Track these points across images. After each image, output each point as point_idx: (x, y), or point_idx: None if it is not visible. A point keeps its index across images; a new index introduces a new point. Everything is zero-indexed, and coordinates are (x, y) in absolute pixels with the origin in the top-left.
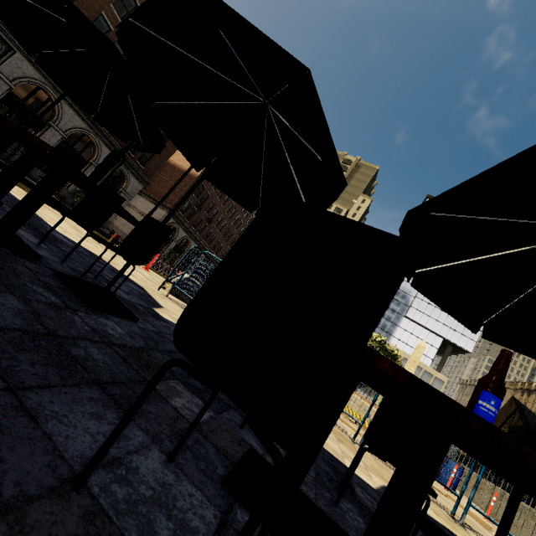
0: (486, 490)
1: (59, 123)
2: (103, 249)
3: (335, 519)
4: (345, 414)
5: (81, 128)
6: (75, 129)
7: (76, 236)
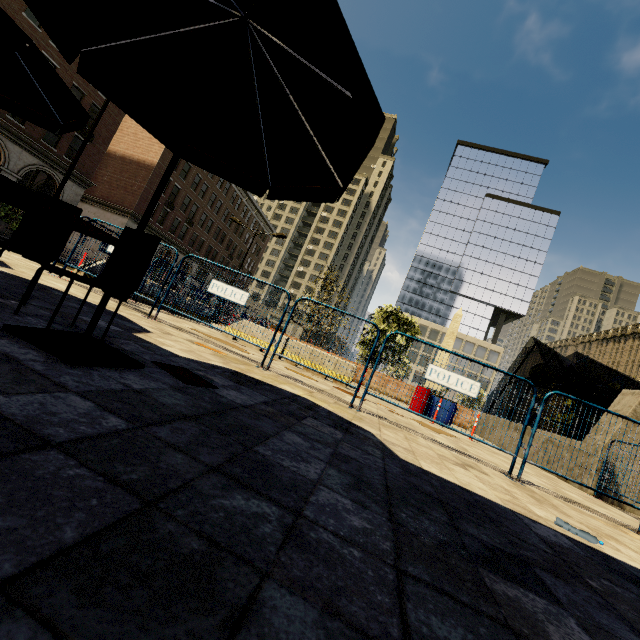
0: (499, 427)
1: None
2: None
3: None
4: (321, 376)
5: None
6: None
7: None
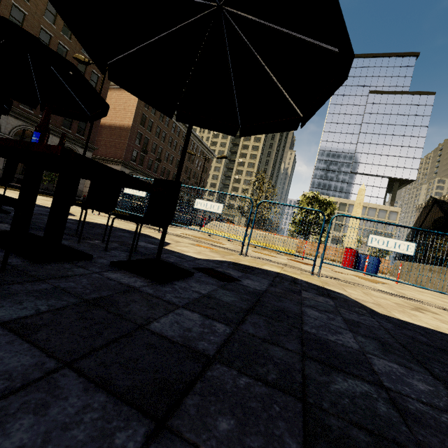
0: (414, 270)
1: (0, 129)
2: (46, 201)
3: (85, 251)
4: (274, 252)
5: (19, 126)
6: (15, 128)
7: (14, 197)
